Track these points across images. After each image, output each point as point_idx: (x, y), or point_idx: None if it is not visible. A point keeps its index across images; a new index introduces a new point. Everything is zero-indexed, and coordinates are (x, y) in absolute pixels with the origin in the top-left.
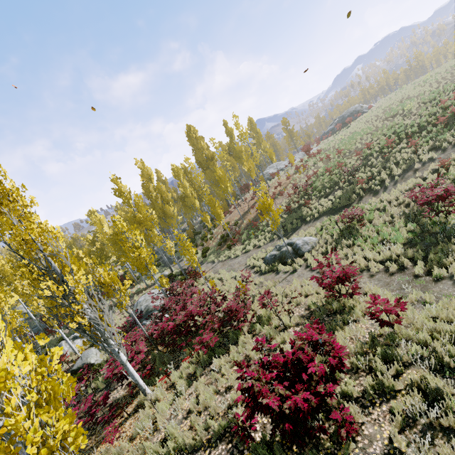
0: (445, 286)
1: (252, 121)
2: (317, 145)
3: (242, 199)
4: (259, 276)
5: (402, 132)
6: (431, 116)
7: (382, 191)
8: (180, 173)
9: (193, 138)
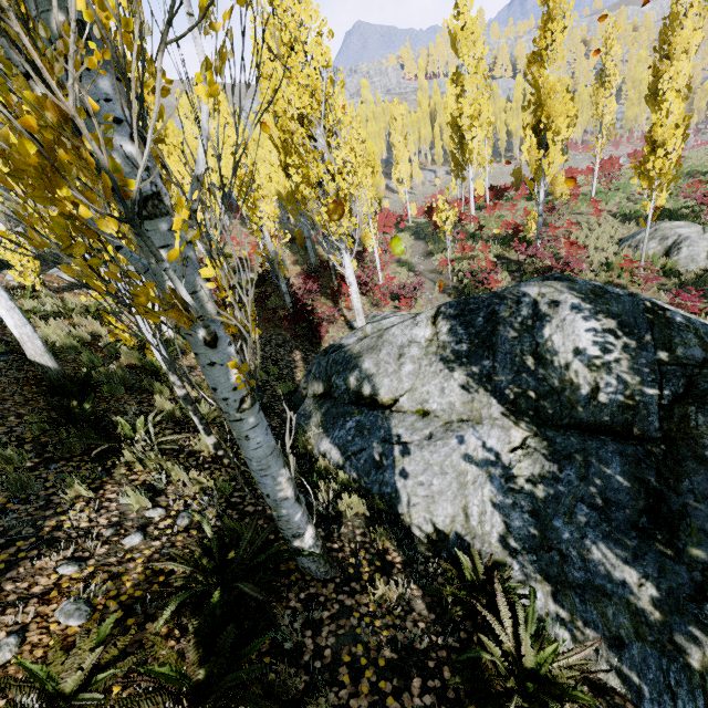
0: None
1: None
2: None
3: None
4: None
5: None
6: None
7: None
8: None
9: None
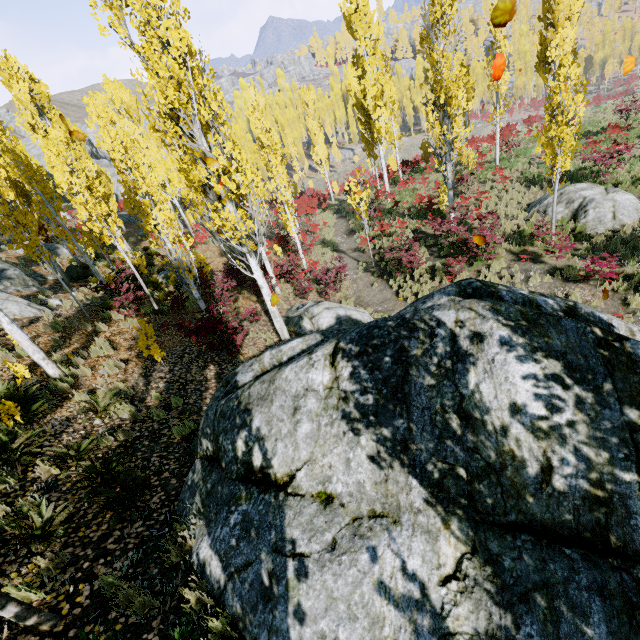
0: None
1: None
2: None
3: None
4: None
5: None
6: None
7: None
8: None
9: None
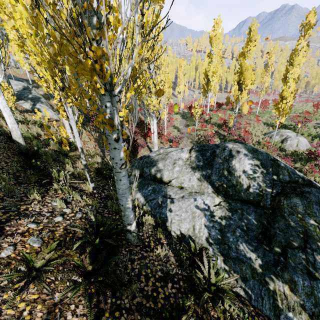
0: None
1: None
2: None
3: None
4: None
5: None
6: None
7: None
8: None
9: None
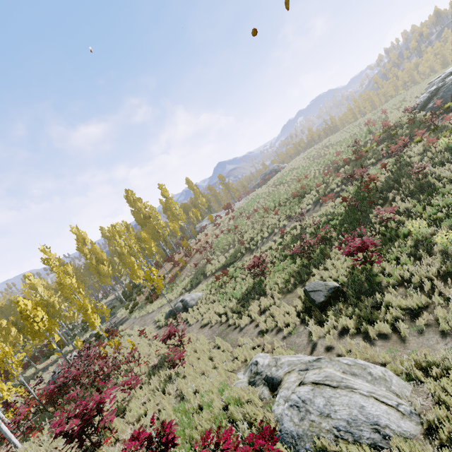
0: (235, 333)
1: (189, 180)
2: (239, 201)
3: (176, 251)
4: (157, 330)
5: (277, 201)
6: (295, 189)
7: (255, 250)
8: (115, 234)
9: (131, 200)
